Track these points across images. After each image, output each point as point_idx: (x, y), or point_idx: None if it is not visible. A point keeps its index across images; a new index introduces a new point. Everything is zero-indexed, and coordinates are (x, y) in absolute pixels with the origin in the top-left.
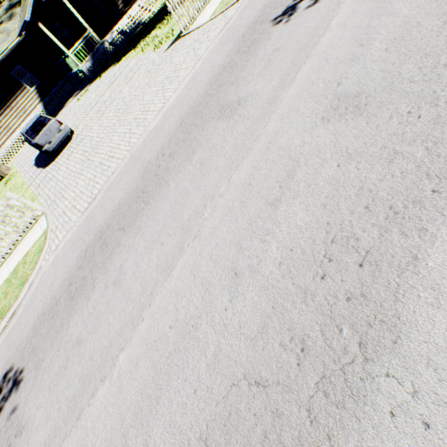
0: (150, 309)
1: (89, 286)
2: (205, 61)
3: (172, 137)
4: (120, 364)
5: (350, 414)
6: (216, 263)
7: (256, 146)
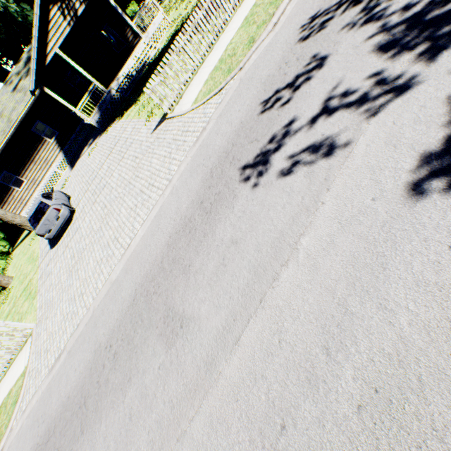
0: None
1: None
2: (173, 191)
3: (123, 318)
4: None
5: None
6: None
7: None
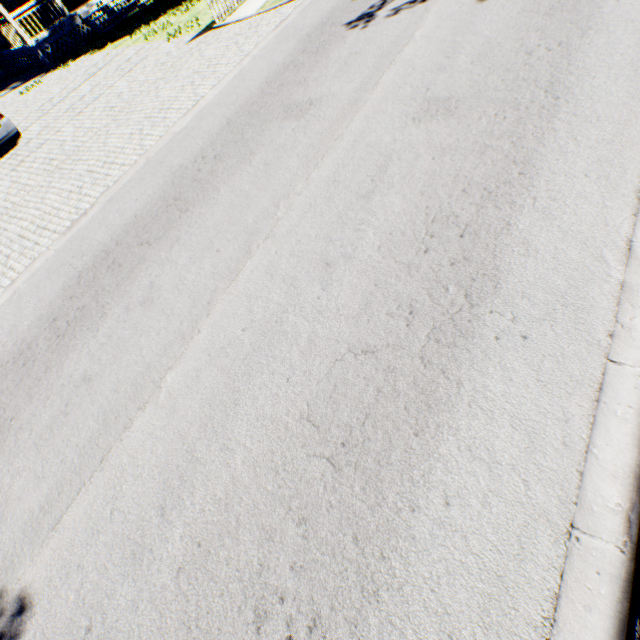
0: (209, 318)
1: (94, 315)
2: (257, 58)
3: (215, 138)
4: (169, 385)
5: (461, 349)
6: (300, 259)
7: (339, 145)
